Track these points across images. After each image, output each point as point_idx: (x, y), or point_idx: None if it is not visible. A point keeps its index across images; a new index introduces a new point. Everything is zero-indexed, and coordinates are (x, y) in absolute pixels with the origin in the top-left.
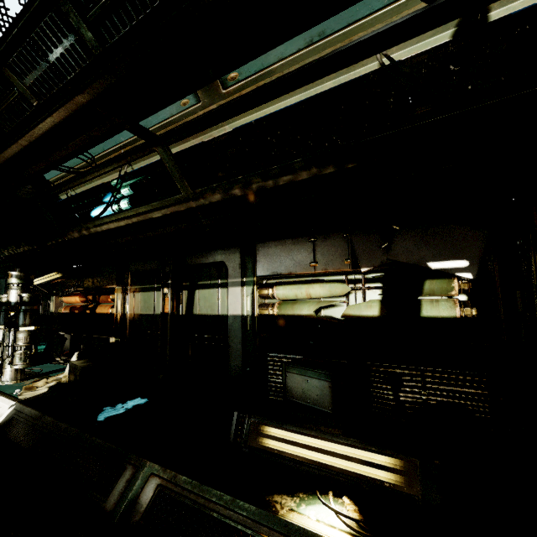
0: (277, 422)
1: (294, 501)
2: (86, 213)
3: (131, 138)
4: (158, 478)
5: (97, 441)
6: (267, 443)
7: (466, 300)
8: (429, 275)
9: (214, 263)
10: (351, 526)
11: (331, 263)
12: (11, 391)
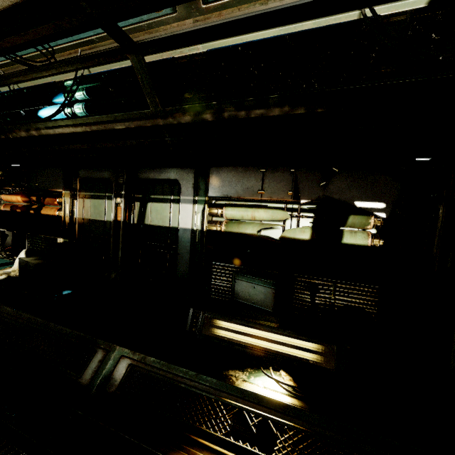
0: (227, 317)
1: (244, 374)
2: (33, 112)
3: (91, 36)
4: (128, 359)
5: (64, 329)
6: (218, 332)
7: (376, 233)
8: (353, 211)
9: (167, 180)
10: (290, 390)
11: (276, 192)
12: None
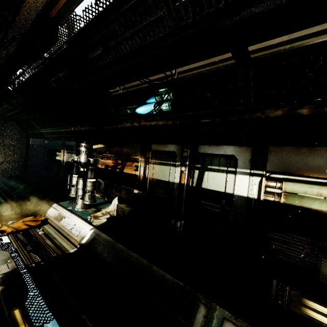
0: (323, 302)
1: None
2: (132, 109)
3: None
4: (232, 324)
5: (166, 275)
6: (312, 314)
7: None
8: None
9: (224, 155)
10: None
11: None
12: (85, 217)
